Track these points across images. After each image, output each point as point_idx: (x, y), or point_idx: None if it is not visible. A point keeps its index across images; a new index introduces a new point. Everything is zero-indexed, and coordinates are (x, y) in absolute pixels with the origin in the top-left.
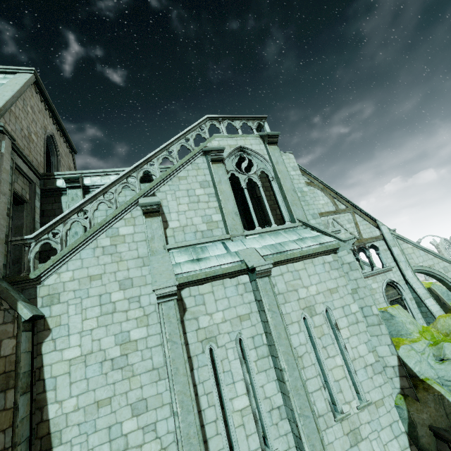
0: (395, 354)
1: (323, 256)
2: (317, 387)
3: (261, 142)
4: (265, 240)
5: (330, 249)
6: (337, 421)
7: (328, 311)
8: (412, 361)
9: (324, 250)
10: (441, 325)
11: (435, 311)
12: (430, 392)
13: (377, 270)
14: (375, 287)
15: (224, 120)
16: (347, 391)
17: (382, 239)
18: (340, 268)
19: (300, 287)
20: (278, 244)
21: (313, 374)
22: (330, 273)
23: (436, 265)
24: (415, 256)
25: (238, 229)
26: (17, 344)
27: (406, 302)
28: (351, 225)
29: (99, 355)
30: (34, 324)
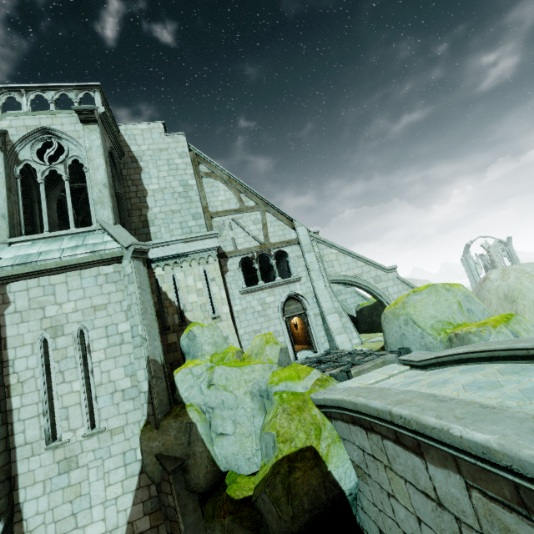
0: (147, 379)
1: (100, 267)
2: (34, 415)
3: (79, 121)
4: (29, 249)
5: (107, 258)
6: (48, 448)
7: (84, 331)
8: (184, 386)
9: (96, 260)
10: (251, 346)
11: (335, 328)
12: (179, 419)
13: (276, 281)
14: (270, 302)
15: (31, 91)
16: (76, 418)
17: (297, 244)
18: (121, 280)
19: (51, 304)
20: (39, 253)
21: (34, 401)
22: (102, 287)
23: (365, 274)
24: (337, 264)
25: (1, 235)
26: None
27: (310, 318)
28: (258, 227)
29: None
30: None
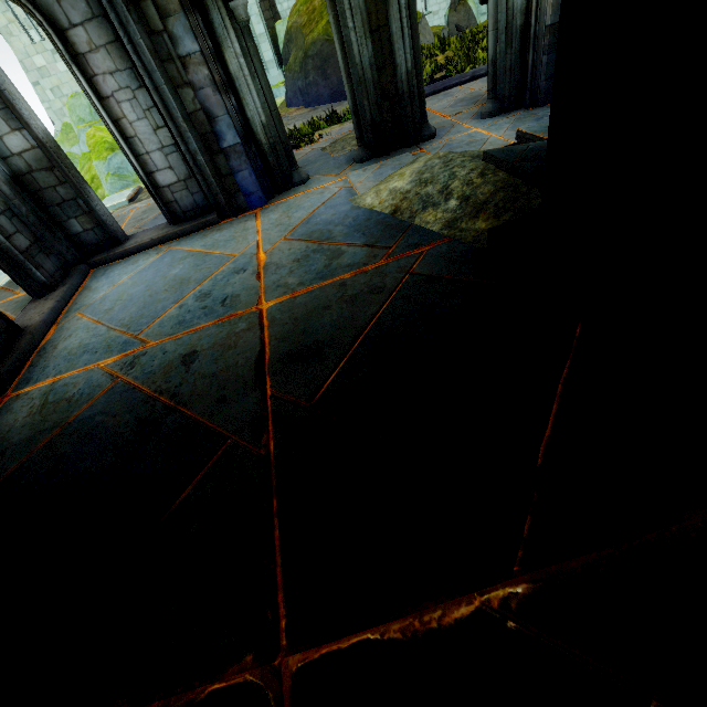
0: None
1: None
2: None
3: None
4: None
5: None
6: None
7: None
8: None
9: None
10: None
11: None
12: (465, 7)
13: None
14: None
15: None
16: (420, 5)
17: None
18: None
19: None
20: None
21: None
22: None
23: None
24: None
25: None
26: None
27: None
28: None
29: None
30: None
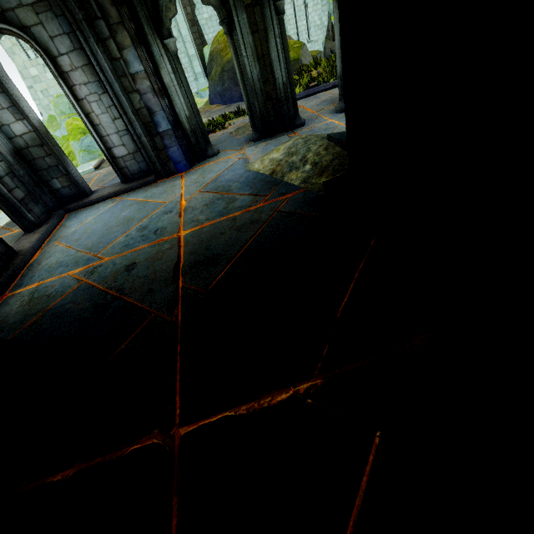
0: (328, 20)
1: None
2: (293, 33)
3: None
4: None
5: None
6: None
7: None
8: None
9: None
10: None
11: None
12: None
13: None
14: None
15: None
16: (305, 36)
17: None
18: None
19: None
20: None
21: (293, 28)
22: None
23: None
24: None
25: None
26: (191, 9)
27: None
28: None
29: (215, 17)
30: (189, 2)
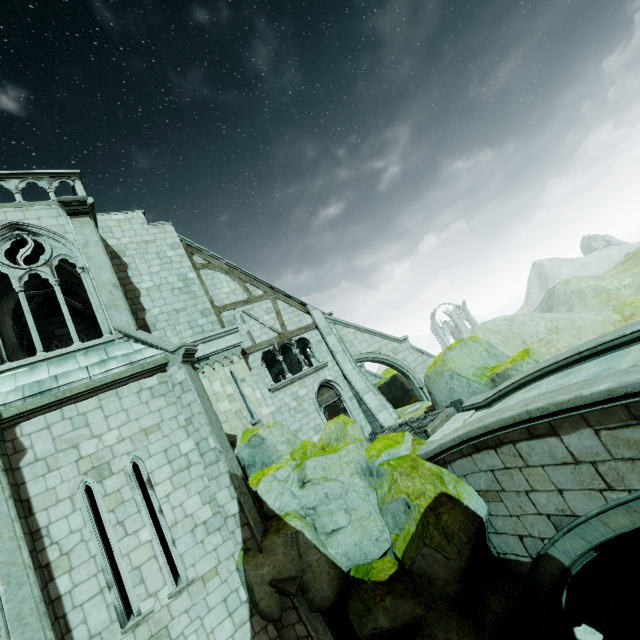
0: (235, 498)
1: (141, 381)
2: (95, 592)
3: (62, 213)
4: (31, 375)
5: (150, 367)
6: (126, 631)
7: (138, 463)
8: (273, 496)
9: (137, 372)
10: (325, 434)
11: (375, 406)
12: (282, 533)
13: (305, 370)
14: (303, 394)
15: None
16: (153, 577)
17: (315, 328)
18: (171, 392)
19: (86, 438)
20: (52, 377)
21: (90, 573)
22: (149, 404)
23: (384, 348)
24: (358, 342)
25: None
26: None
27: (346, 403)
28: (272, 316)
29: None
30: None
